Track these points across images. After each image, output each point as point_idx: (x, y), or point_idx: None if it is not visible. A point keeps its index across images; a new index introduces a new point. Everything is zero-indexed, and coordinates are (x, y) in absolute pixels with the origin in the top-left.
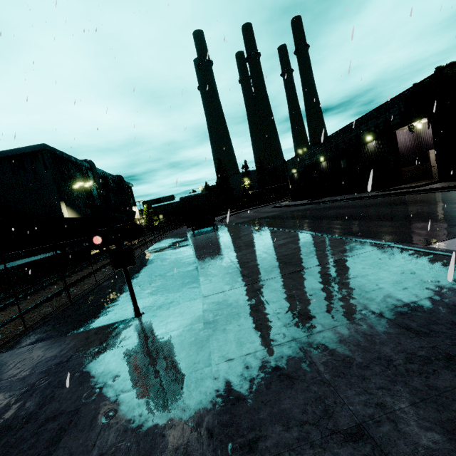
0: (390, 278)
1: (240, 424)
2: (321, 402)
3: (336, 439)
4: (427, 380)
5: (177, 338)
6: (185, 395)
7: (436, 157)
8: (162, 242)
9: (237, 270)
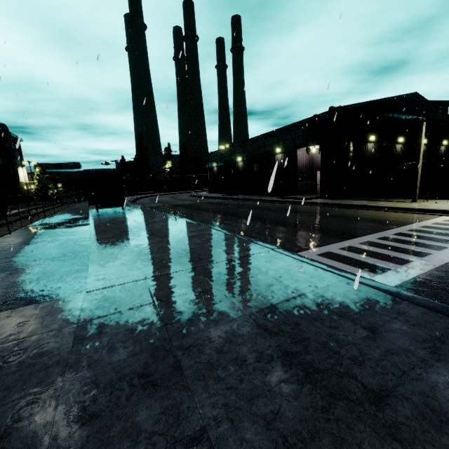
0: (265, 280)
1: (85, 447)
2: (176, 408)
3: (179, 447)
4: (266, 376)
5: (37, 345)
6: (25, 421)
7: (320, 178)
8: (55, 217)
9: (134, 262)
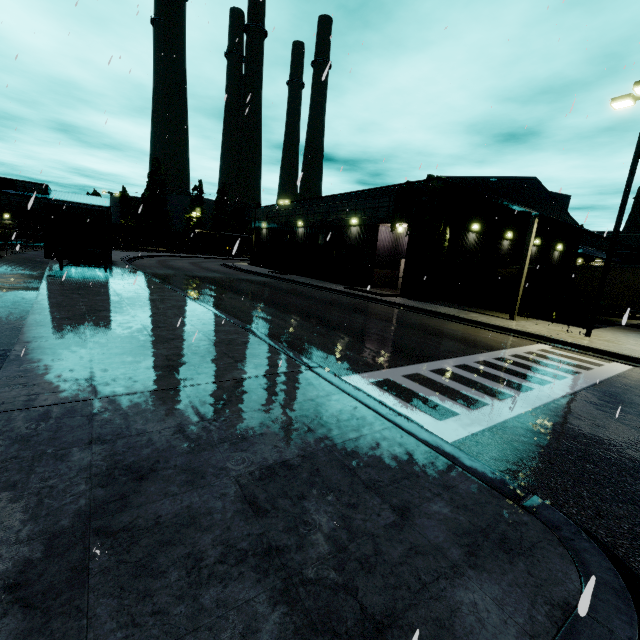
0: (282, 419)
1: None
2: None
3: None
4: (224, 590)
5: None
6: None
7: (404, 269)
8: None
9: (87, 367)
